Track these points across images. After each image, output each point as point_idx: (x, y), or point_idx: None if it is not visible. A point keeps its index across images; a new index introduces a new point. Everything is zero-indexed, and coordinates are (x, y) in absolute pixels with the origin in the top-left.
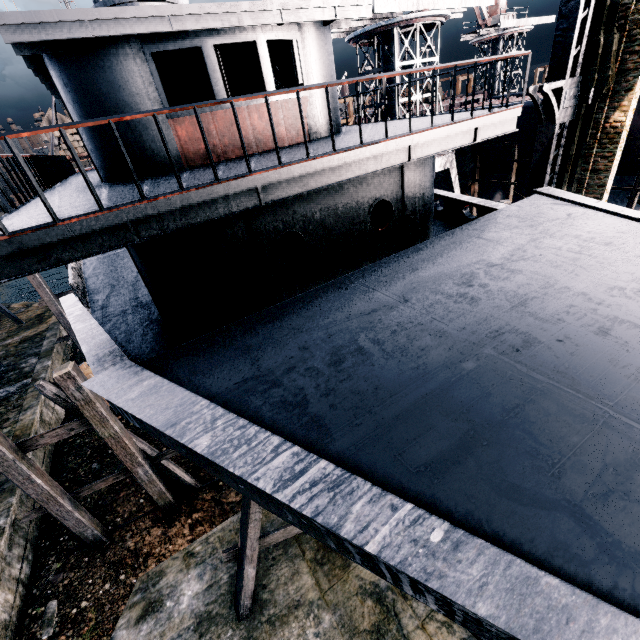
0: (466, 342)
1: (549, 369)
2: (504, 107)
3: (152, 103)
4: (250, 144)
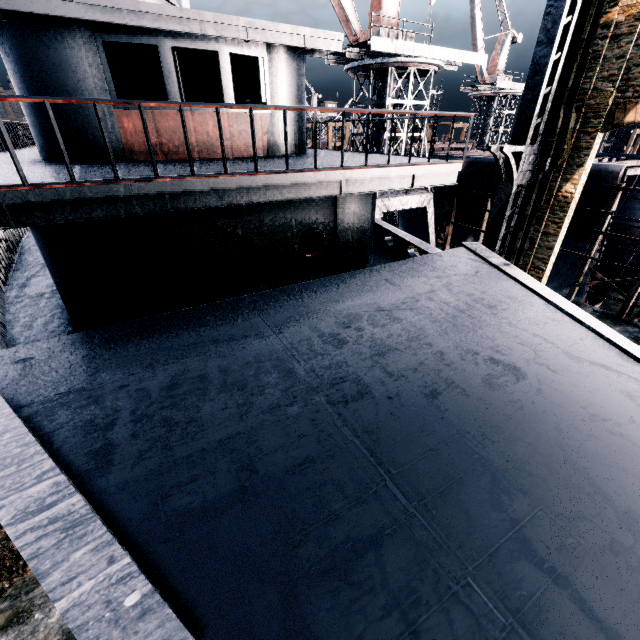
0: (306, 385)
1: (362, 426)
2: (448, 160)
3: (98, 90)
4: (202, 149)
